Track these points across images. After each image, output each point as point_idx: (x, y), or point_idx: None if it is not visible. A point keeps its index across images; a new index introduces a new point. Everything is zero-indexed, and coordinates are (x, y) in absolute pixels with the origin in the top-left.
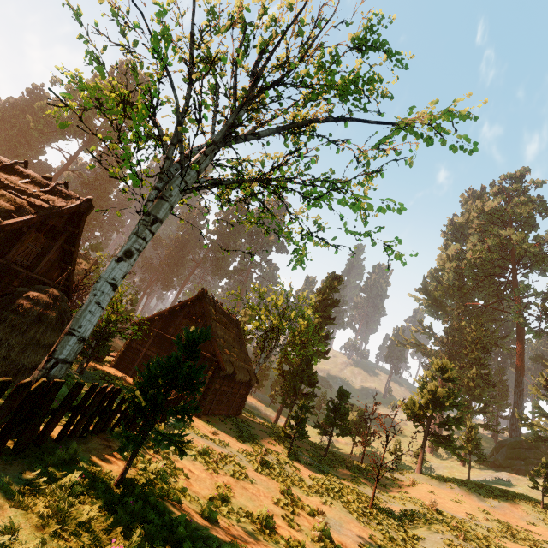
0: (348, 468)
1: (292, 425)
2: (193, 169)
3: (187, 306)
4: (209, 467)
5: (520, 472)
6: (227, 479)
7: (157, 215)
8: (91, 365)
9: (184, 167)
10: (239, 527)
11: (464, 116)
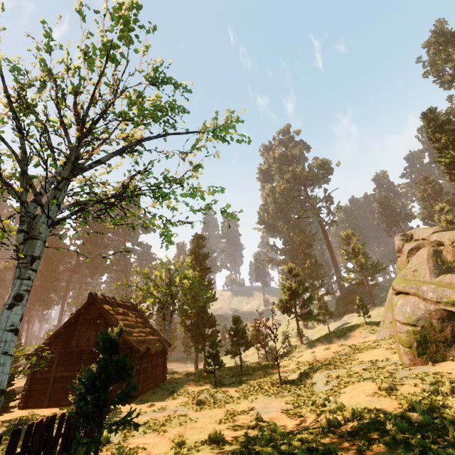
0: (259, 370)
1: (210, 362)
2: (53, 205)
3: (81, 314)
4: (159, 432)
5: (352, 311)
6: (177, 431)
7: (34, 254)
8: None
9: (43, 205)
10: (200, 454)
11: (236, 120)
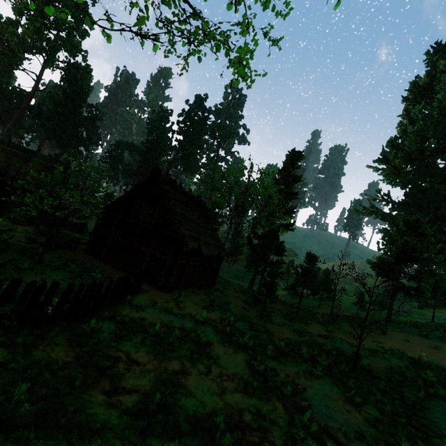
0: (320, 323)
1: (262, 291)
2: None
3: (143, 188)
4: (158, 352)
5: None
6: (180, 366)
7: None
8: (58, 253)
9: None
10: None
11: None
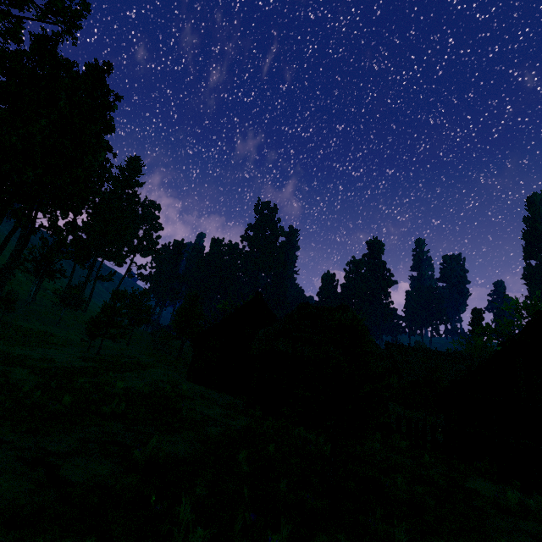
0: None
1: None
2: None
3: None
4: None
5: None
6: None
7: None
8: None
9: None
10: None
11: None
